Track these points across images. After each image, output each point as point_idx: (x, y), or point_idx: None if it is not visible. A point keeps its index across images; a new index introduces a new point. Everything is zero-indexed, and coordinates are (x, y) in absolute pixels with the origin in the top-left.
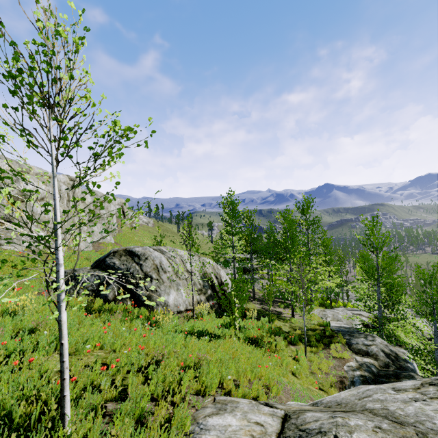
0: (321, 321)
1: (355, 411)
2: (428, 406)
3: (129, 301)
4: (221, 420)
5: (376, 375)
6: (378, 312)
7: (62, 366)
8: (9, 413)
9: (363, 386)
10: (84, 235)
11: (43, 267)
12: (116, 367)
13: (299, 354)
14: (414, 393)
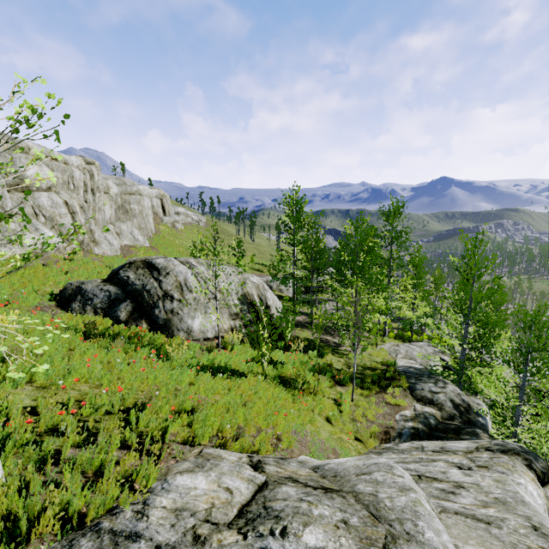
0: (387, 360)
1: (339, 492)
2: (468, 477)
3: (145, 323)
4: (189, 480)
5: (432, 428)
6: (460, 354)
7: None
8: None
9: (375, 456)
10: (109, 236)
11: None
12: (91, 408)
13: (343, 398)
14: (462, 458)
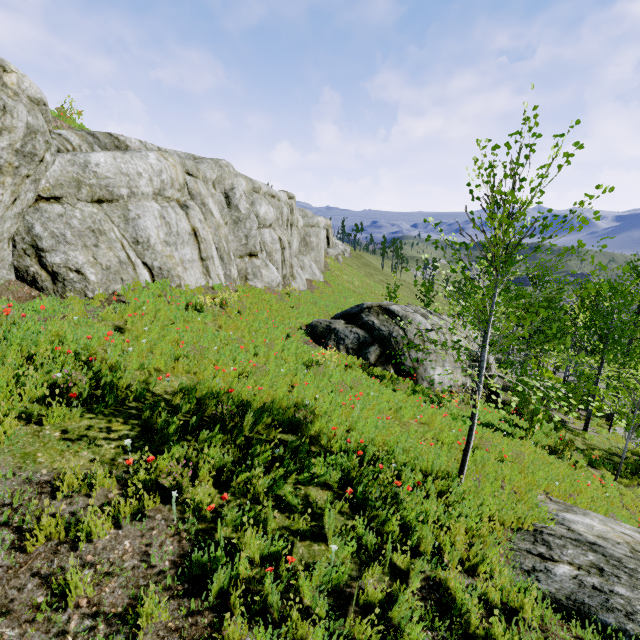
0: (635, 449)
1: None
2: None
3: (392, 369)
4: (579, 518)
5: None
6: None
7: (470, 439)
8: (415, 458)
9: None
10: (299, 271)
11: (472, 361)
12: (449, 442)
13: (606, 481)
14: None
